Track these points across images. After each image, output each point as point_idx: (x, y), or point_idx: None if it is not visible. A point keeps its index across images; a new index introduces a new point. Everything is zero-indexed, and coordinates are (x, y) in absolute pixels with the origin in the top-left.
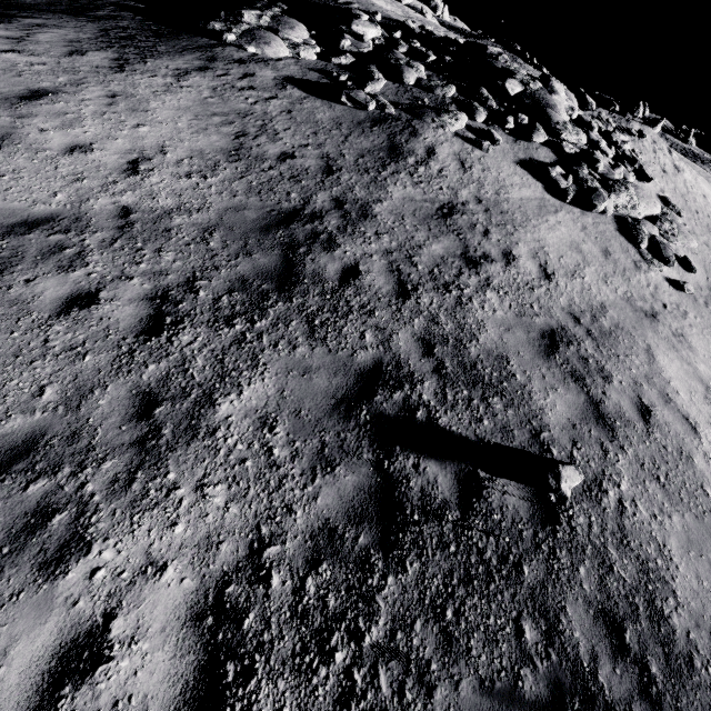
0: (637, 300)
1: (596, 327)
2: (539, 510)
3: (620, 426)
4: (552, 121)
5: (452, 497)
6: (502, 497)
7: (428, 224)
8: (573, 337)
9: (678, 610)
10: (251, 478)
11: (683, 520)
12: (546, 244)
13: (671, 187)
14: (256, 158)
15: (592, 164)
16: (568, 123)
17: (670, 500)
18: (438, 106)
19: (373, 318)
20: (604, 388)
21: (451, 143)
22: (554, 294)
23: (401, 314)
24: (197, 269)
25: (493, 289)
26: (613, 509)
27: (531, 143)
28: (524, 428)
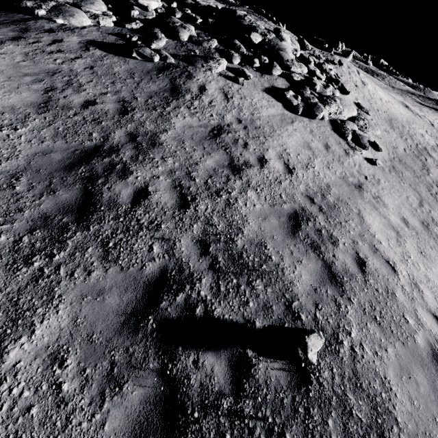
0: (349, 177)
1: (324, 203)
2: (295, 375)
3: (346, 280)
4: (284, 60)
5: (226, 383)
6: (266, 370)
7: (202, 145)
8: (310, 214)
9: (400, 435)
10: (35, 426)
11: (395, 350)
12: (287, 147)
13: (361, 96)
14: (62, 107)
15: (312, 87)
16: (294, 60)
17: (385, 335)
18: (206, 54)
19: (160, 230)
20: (334, 251)
21: (217, 81)
22: (296, 184)
23: (183, 223)
24: (0, 214)
25: (252, 188)
26: (348, 357)
27: (272, 76)
28: (280, 301)
